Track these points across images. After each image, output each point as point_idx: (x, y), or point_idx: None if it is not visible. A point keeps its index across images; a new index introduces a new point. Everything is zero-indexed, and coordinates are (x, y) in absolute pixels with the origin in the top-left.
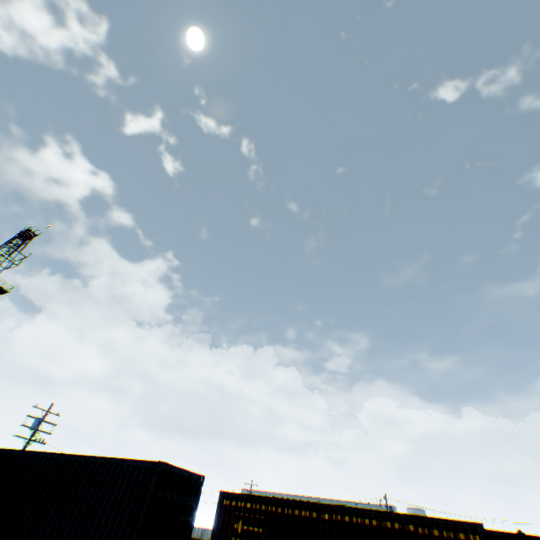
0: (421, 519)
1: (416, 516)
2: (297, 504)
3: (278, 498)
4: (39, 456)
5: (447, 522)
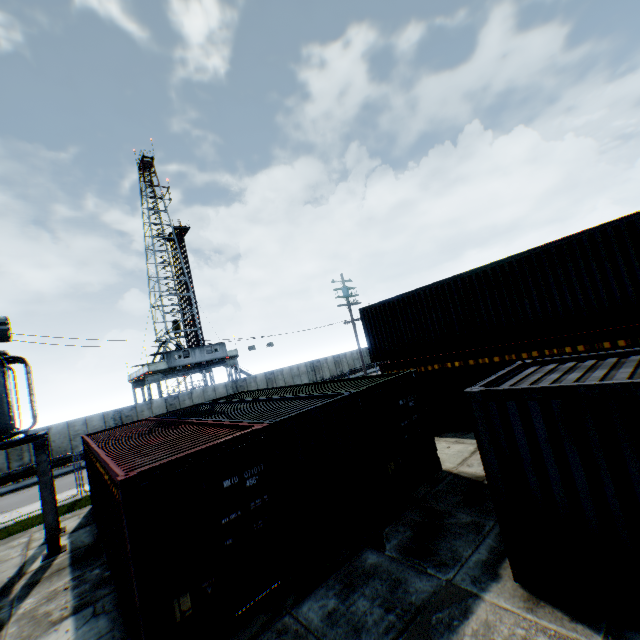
0: None
1: None
2: None
3: None
4: (446, 283)
5: None
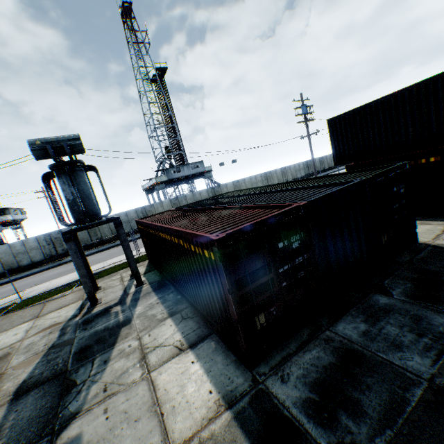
0: None
1: None
2: None
3: None
4: (431, 81)
5: None
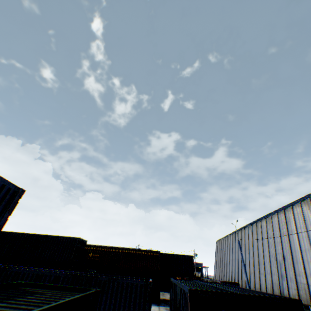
0: (146, 250)
1: (145, 250)
2: (112, 248)
3: (106, 246)
4: (22, 234)
5: (152, 251)
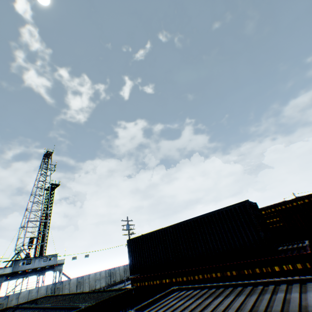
0: None
1: None
2: (292, 201)
3: (279, 203)
4: (165, 229)
5: None
